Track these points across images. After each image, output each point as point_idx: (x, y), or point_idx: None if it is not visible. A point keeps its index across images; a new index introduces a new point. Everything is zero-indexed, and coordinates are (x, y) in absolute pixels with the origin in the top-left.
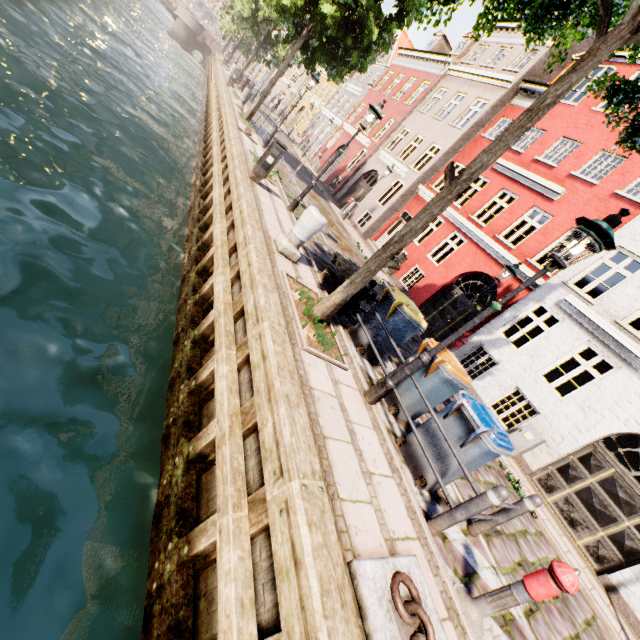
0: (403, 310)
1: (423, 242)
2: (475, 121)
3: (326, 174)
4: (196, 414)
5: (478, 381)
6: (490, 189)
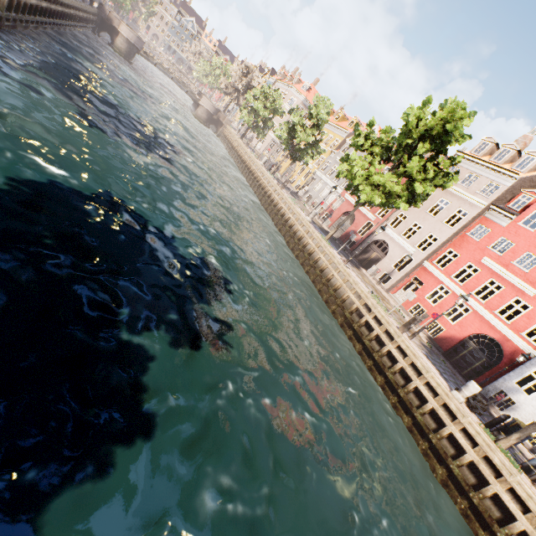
0: (530, 436)
1: (437, 304)
2: (462, 226)
3: (337, 231)
4: (486, 509)
5: (506, 413)
6: (482, 276)
